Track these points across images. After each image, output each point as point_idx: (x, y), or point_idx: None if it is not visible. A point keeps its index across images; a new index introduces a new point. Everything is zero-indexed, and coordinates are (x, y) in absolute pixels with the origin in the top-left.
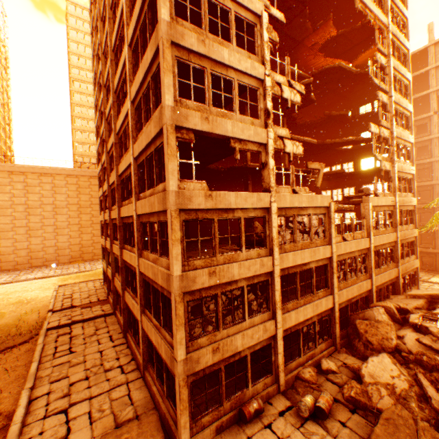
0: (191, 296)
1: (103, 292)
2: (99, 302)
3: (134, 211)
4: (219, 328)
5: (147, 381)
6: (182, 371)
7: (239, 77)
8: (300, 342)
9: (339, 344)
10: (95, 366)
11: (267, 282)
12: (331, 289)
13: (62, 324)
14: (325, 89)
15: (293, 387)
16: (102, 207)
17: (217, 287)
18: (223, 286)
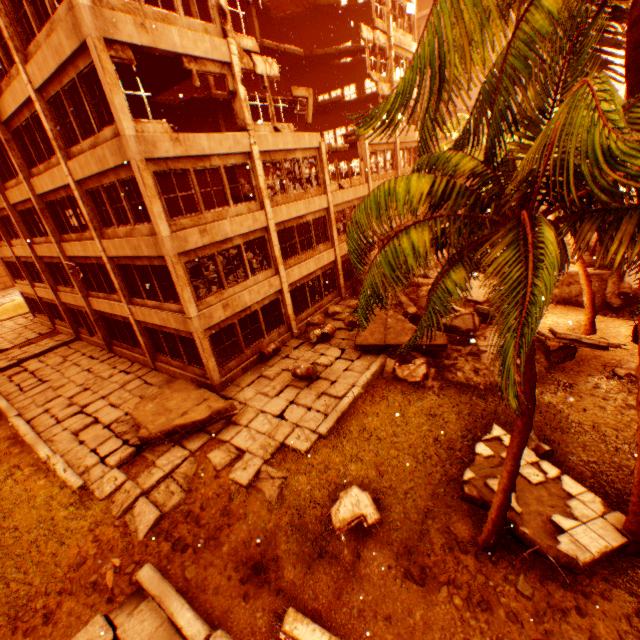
0: (187, 258)
1: (42, 326)
2: (45, 337)
3: (69, 177)
4: (225, 288)
5: (162, 369)
6: (198, 327)
7: None
8: (308, 296)
9: (345, 295)
10: (90, 380)
11: (264, 239)
12: (332, 243)
13: (4, 367)
14: None
15: (305, 333)
16: None
17: (212, 247)
18: (219, 246)
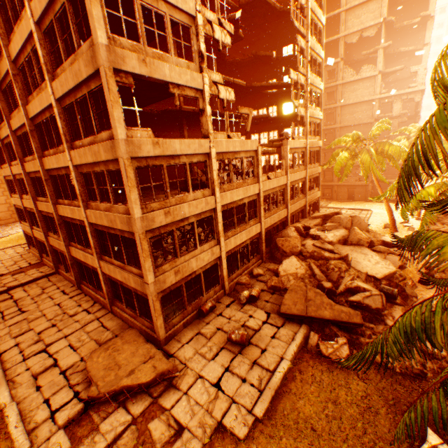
0: (152, 234)
1: (33, 256)
2: (33, 266)
3: (70, 162)
4: (178, 256)
5: (117, 313)
6: (153, 290)
7: (170, 11)
8: (238, 260)
9: (265, 258)
10: (58, 316)
11: (211, 217)
12: (259, 219)
13: None
14: (252, 23)
15: (234, 290)
16: (2, 159)
17: (172, 225)
18: (178, 223)
